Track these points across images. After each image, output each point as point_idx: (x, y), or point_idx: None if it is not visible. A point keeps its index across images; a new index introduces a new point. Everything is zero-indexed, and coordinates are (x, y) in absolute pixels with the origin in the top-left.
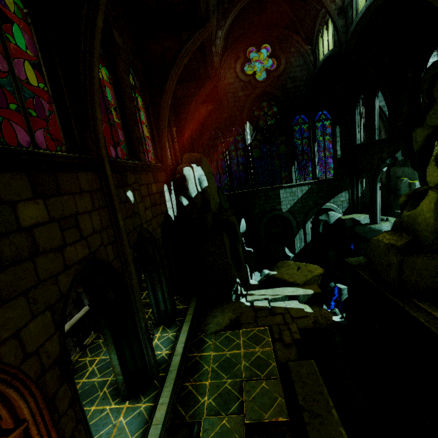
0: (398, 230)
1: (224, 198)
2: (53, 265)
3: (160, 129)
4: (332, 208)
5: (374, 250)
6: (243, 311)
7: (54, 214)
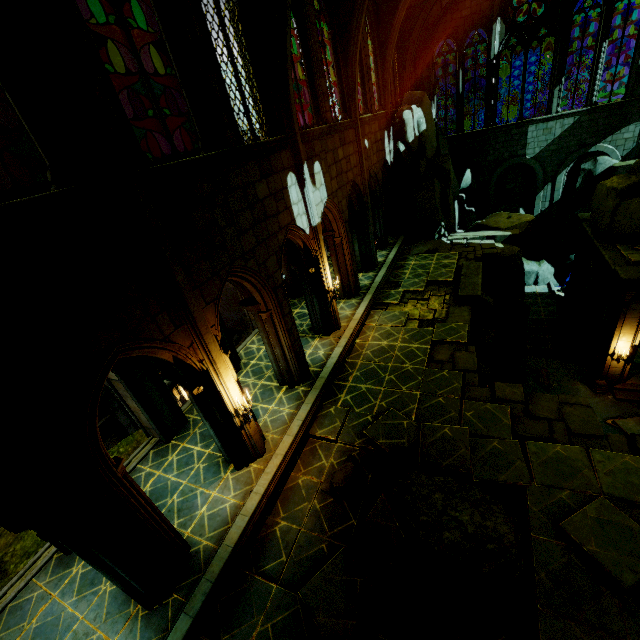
0: (634, 173)
1: (444, 143)
2: (345, 180)
3: (385, 71)
4: (605, 151)
5: (597, 196)
6: (442, 245)
7: (344, 155)
